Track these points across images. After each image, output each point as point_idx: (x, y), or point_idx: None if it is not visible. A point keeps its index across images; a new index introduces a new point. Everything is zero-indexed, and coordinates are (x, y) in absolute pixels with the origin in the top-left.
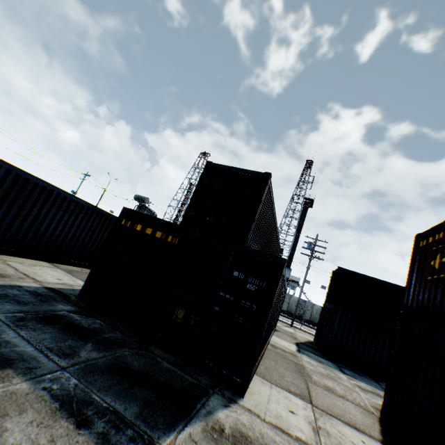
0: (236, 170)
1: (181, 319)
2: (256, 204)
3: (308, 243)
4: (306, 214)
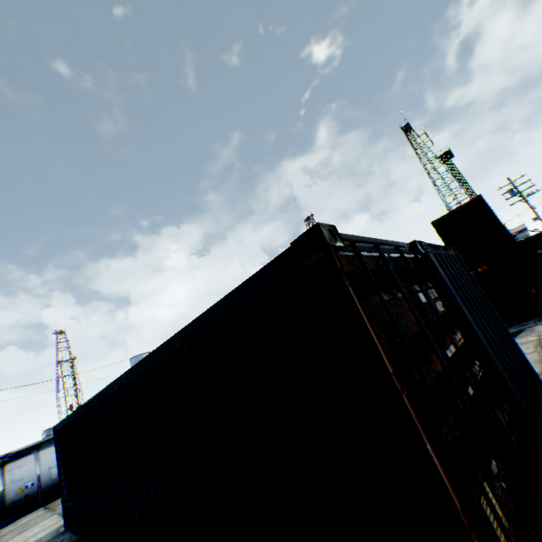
0: (454, 211)
1: (535, 292)
2: (491, 215)
3: (507, 193)
4: (456, 168)
